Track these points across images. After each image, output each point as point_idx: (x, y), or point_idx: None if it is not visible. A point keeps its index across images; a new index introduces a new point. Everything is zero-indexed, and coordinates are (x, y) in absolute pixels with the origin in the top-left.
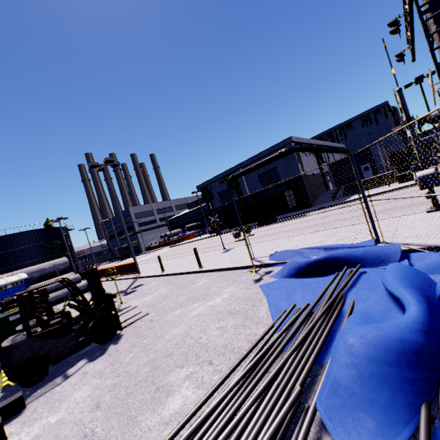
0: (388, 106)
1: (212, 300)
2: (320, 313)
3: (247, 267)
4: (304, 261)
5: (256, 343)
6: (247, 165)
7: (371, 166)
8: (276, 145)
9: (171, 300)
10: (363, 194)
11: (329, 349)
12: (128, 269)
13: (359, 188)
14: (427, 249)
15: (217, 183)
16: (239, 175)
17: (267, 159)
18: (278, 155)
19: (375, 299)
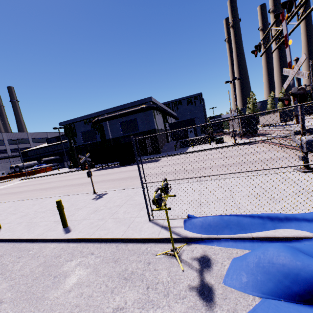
0: (201, 96)
1: None
2: None
3: (153, 239)
4: None
5: None
6: (112, 112)
7: (194, 130)
8: (139, 101)
9: None
10: None
11: None
12: None
13: None
14: None
15: (82, 123)
16: (104, 119)
17: (130, 110)
18: (140, 109)
19: None
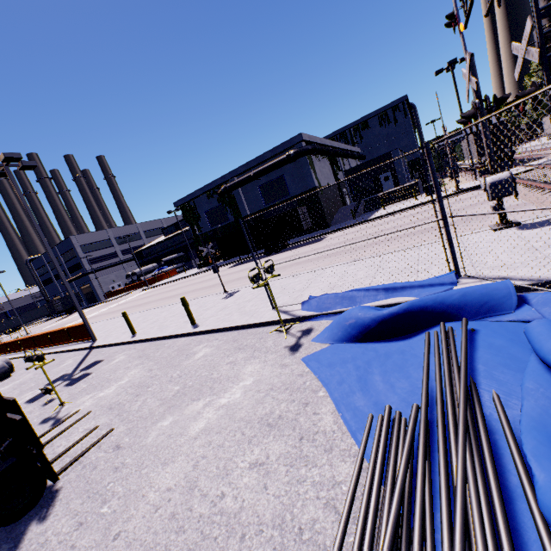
0: (408, 103)
1: (226, 394)
2: (462, 438)
3: (270, 323)
4: (371, 316)
5: (348, 515)
6: (245, 172)
7: (392, 175)
8: (283, 145)
9: (152, 395)
10: (442, 208)
11: (520, 533)
12: (76, 334)
13: (437, 198)
14: (539, 285)
15: (204, 197)
16: (234, 187)
17: (271, 164)
18: (286, 158)
19: (544, 394)
